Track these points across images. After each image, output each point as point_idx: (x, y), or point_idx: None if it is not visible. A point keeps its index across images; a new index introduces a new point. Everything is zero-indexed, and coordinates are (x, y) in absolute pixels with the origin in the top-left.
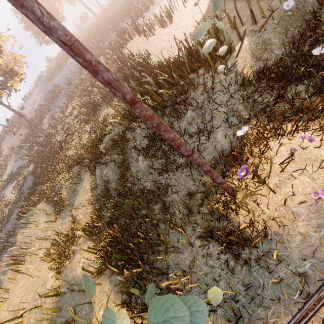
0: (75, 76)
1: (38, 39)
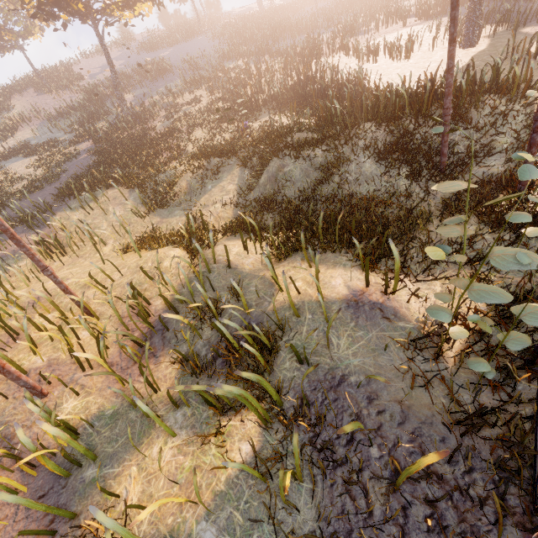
0: (213, 60)
1: None
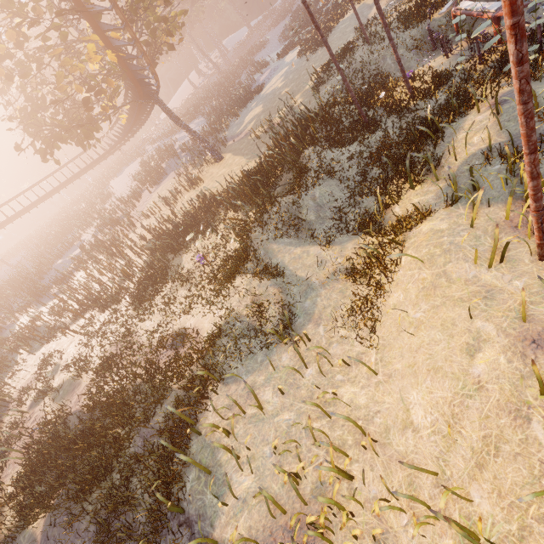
0: None
1: None
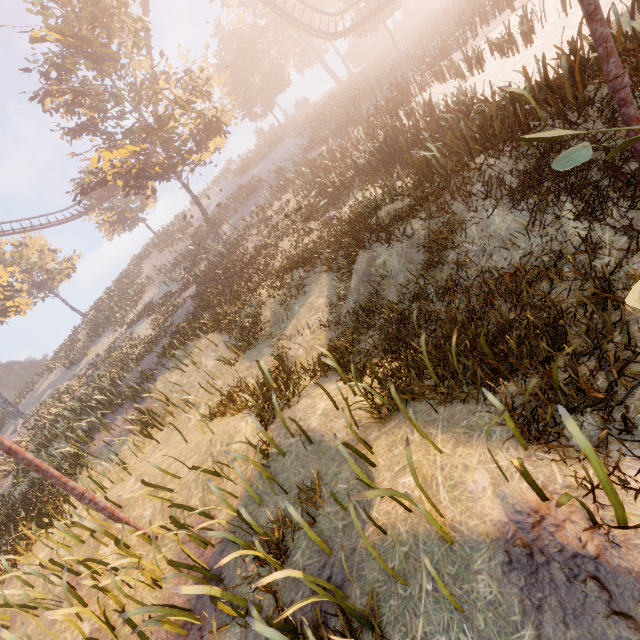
0: (296, 158)
1: (242, 110)
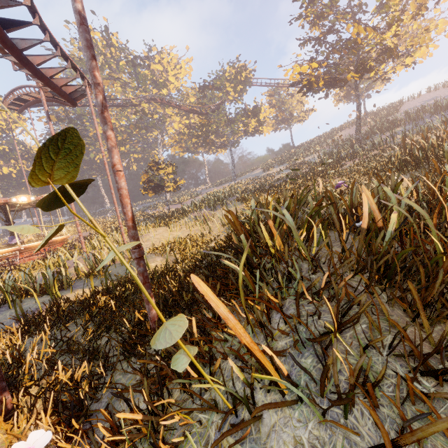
0: None
1: None
